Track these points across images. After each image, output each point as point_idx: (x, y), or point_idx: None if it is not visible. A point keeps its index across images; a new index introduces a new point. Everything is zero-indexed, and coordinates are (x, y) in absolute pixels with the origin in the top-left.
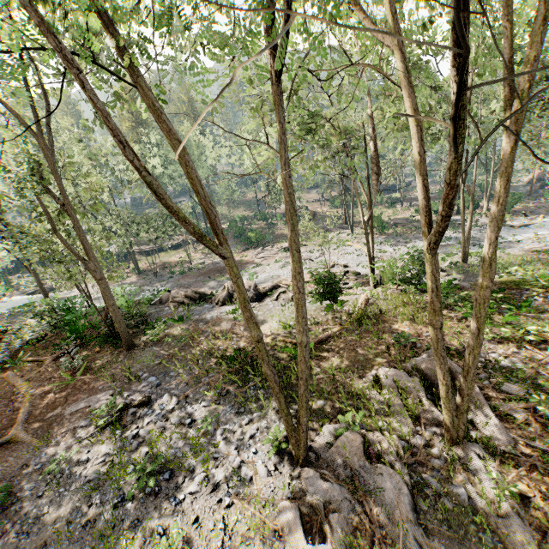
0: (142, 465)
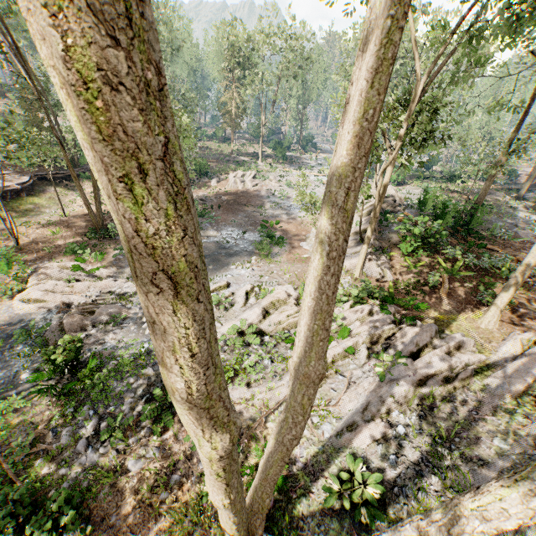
0: None
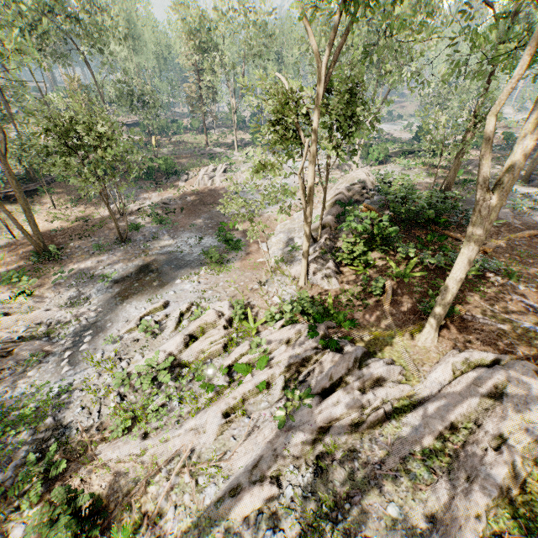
0: None
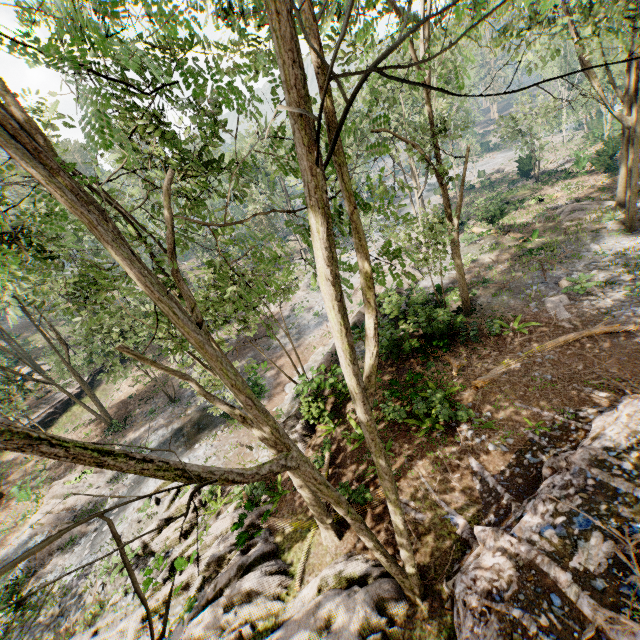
0: (638, 262)
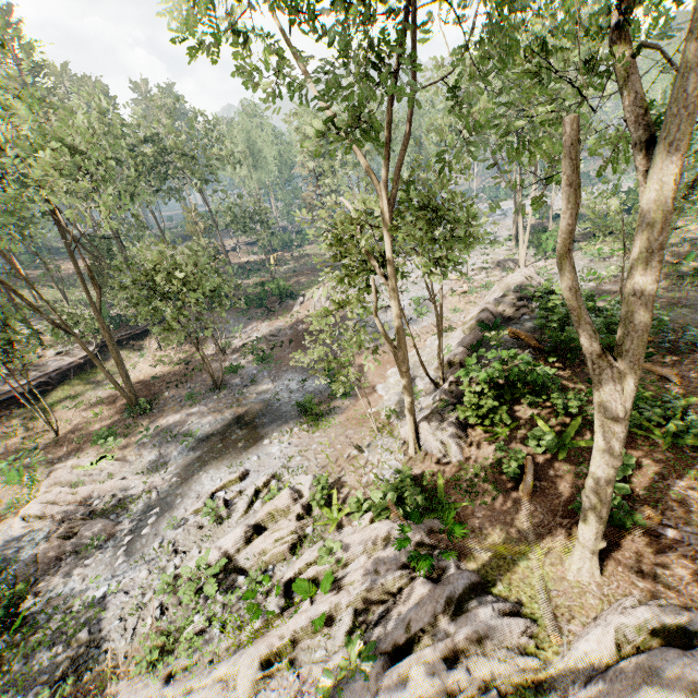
0: None
